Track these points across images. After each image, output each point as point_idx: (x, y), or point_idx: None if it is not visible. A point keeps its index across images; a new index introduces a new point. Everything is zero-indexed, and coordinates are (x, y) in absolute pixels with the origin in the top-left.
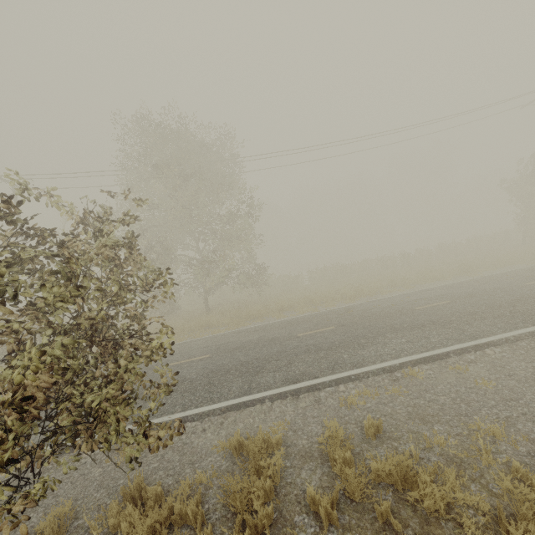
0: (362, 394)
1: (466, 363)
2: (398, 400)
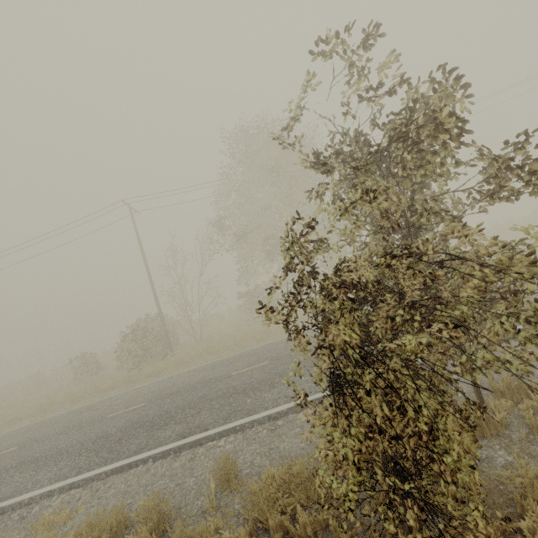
0: None
1: None
2: None
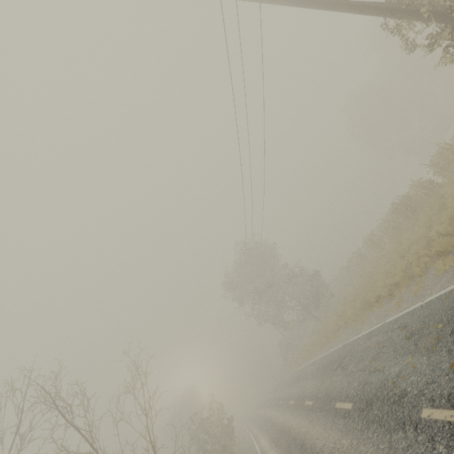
0: None
1: None
2: None
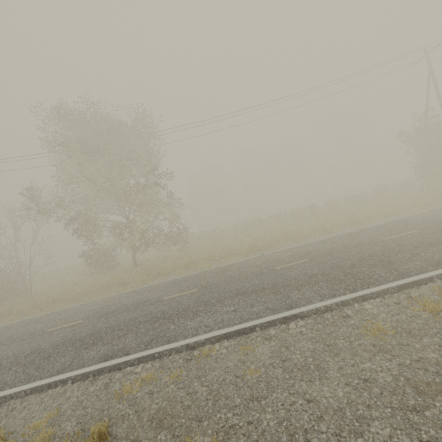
0: (147, 379)
1: (262, 340)
2: (166, 390)
